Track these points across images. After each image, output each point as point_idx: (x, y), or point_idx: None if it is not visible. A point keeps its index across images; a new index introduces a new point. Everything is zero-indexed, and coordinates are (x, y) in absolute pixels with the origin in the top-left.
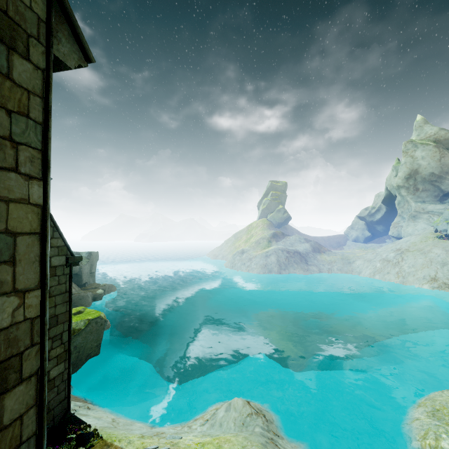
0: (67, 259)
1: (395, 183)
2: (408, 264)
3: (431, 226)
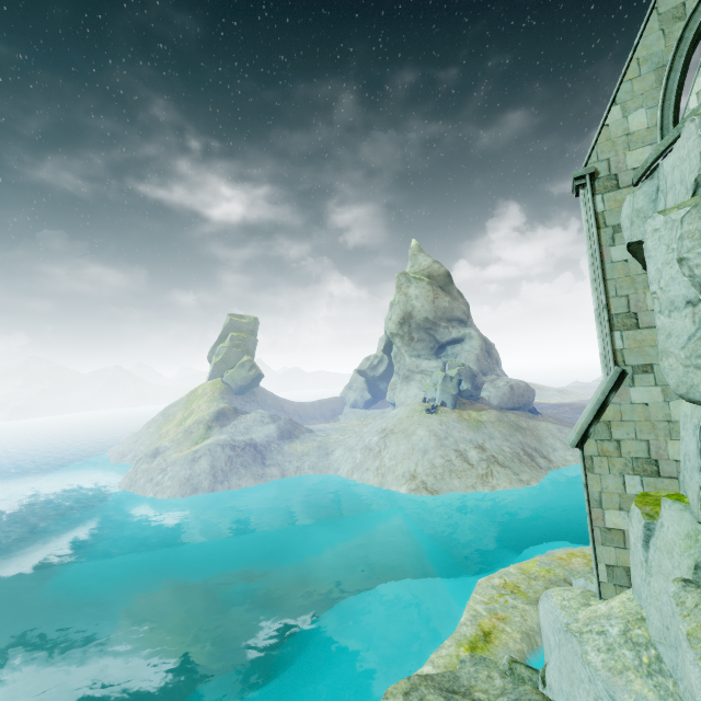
0: None
1: (389, 329)
2: (390, 453)
3: (423, 391)
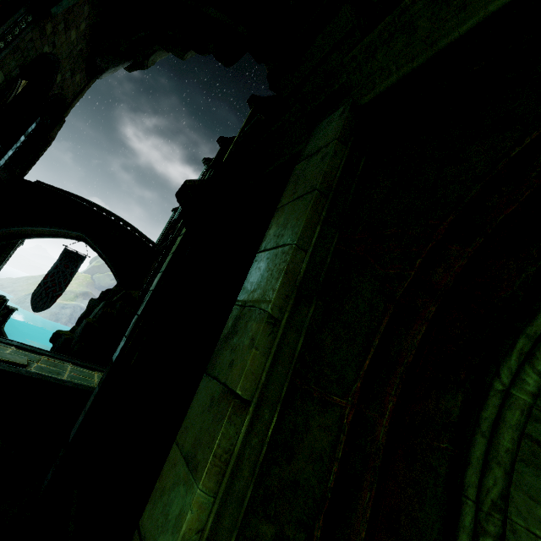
0: None
1: None
2: None
3: None
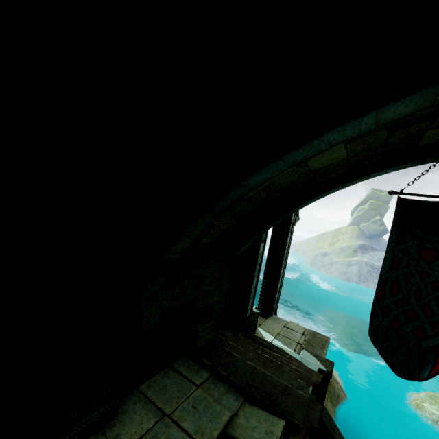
0: None
1: None
2: None
3: None
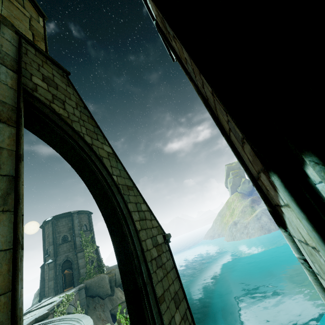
0: (164, 236)
1: None
2: None
3: None
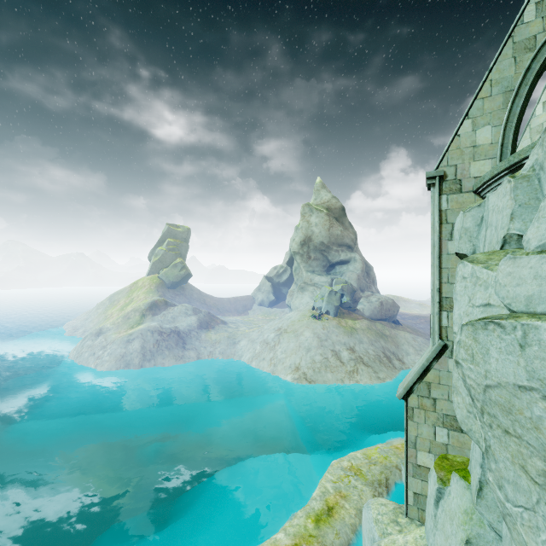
0: None
1: (292, 248)
2: (282, 348)
3: (313, 300)
